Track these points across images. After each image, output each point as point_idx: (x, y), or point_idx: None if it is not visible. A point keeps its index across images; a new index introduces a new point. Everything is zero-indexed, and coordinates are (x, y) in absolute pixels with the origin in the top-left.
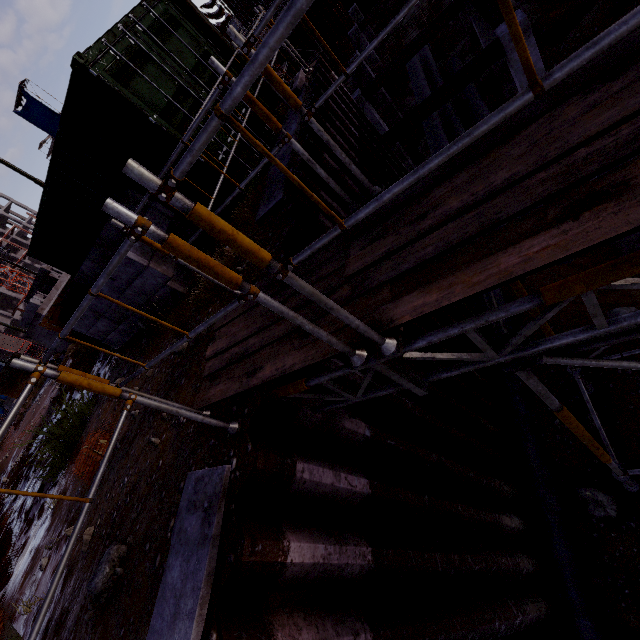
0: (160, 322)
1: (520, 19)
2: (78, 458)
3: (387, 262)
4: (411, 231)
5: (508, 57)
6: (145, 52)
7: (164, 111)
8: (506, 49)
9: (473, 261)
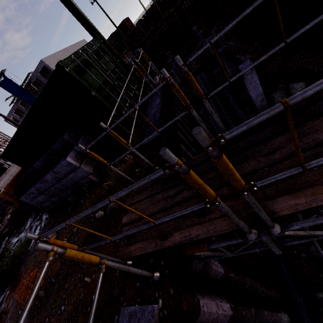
0: (142, 216)
1: (249, 63)
2: (19, 287)
3: (254, 176)
4: (267, 160)
5: (244, 77)
6: (90, 63)
7: (98, 89)
8: (244, 74)
9: (321, 180)
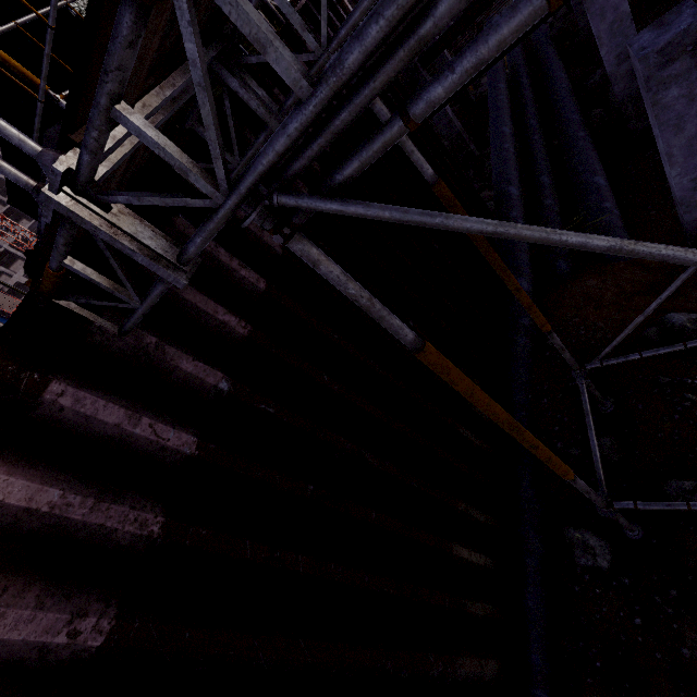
0: None
1: None
2: None
3: None
4: None
5: None
6: None
7: None
8: None
9: None
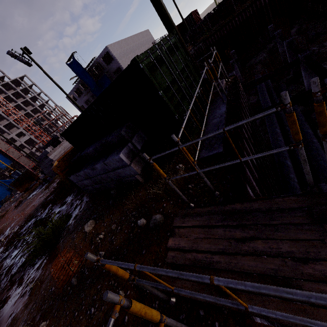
0: (237, 300)
1: None
2: (56, 264)
3: None
4: None
5: None
6: (163, 59)
7: (165, 89)
8: None
9: None
